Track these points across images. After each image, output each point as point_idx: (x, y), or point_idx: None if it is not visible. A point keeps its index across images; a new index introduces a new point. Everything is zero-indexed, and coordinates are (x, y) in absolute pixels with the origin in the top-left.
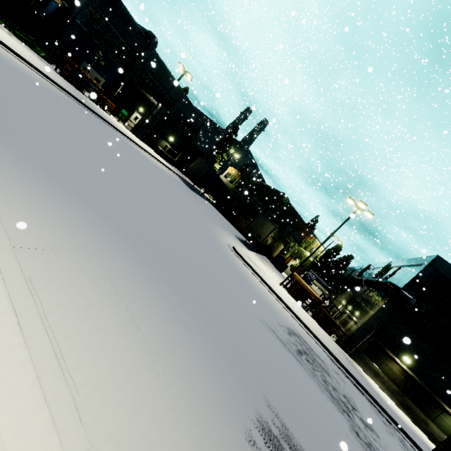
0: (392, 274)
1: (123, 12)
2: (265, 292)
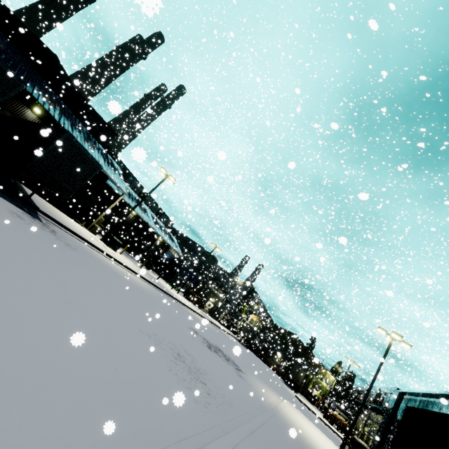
0: (383, 399)
1: (206, 254)
2: (324, 425)
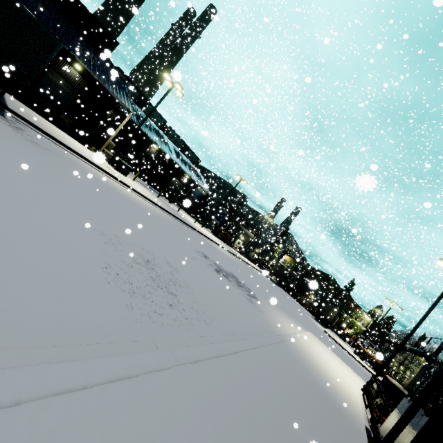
0: (427, 343)
1: (235, 192)
2: (353, 359)
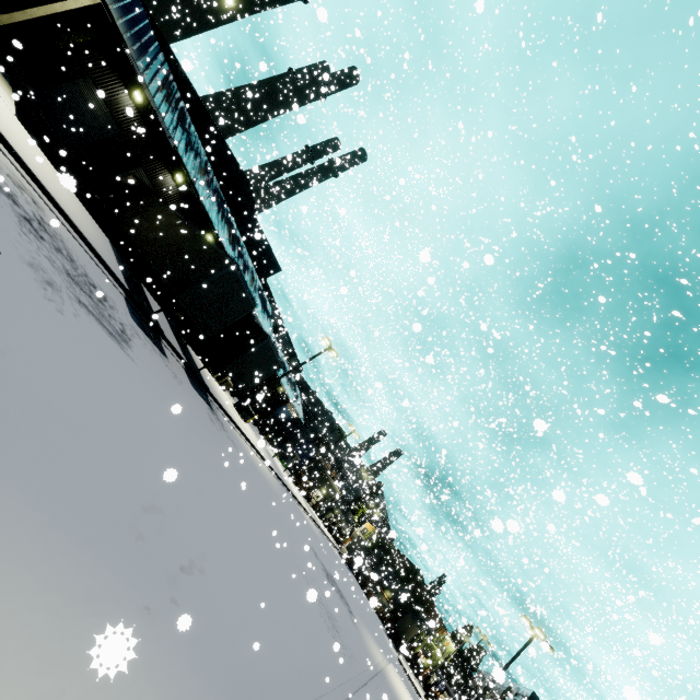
0: None
1: (334, 427)
2: None
